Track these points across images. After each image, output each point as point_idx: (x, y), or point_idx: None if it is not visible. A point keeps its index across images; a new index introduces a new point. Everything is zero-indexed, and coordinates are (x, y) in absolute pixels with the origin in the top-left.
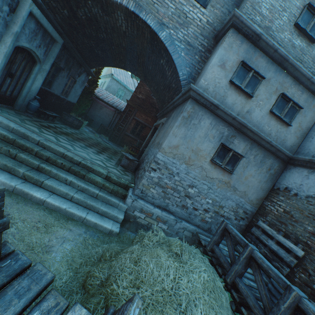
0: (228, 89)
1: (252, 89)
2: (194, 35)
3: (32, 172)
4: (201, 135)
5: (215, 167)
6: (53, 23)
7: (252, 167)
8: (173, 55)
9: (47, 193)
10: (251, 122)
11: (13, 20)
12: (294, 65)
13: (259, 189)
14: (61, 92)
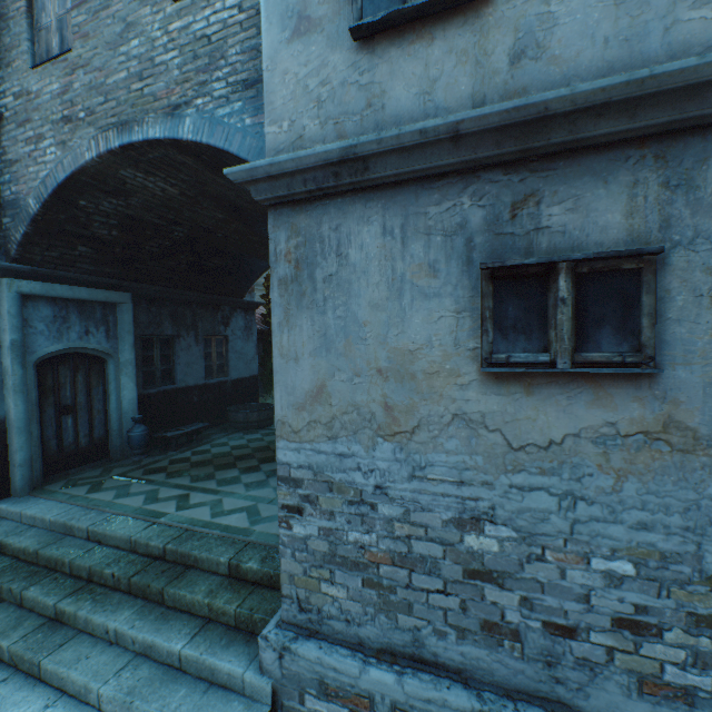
0: (369, 69)
1: None
2: (247, 52)
3: (36, 634)
4: (375, 297)
5: (528, 387)
6: (86, 281)
7: None
8: (232, 145)
9: (41, 703)
10: (577, 75)
11: (2, 327)
12: None
13: None
14: (209, 374)
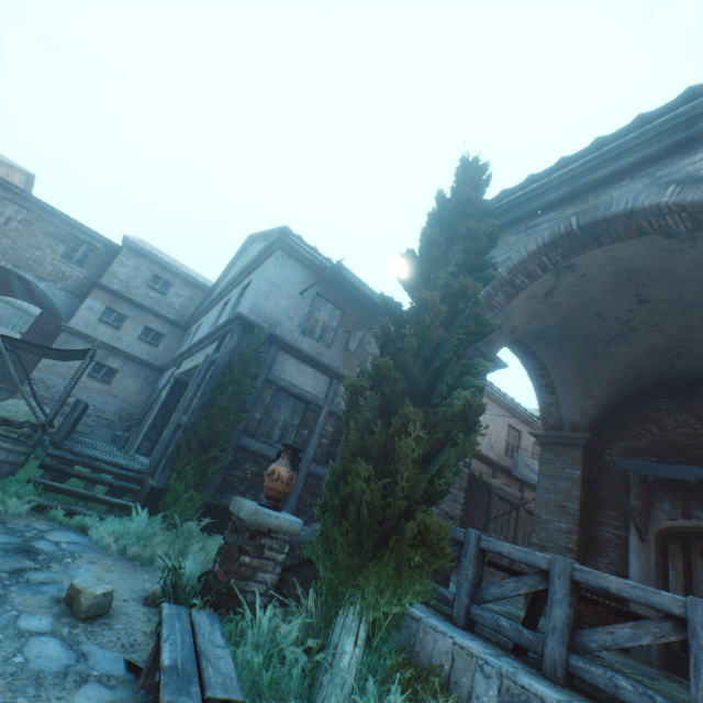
0: (99, 324)
1: (121, 324)
2: (75, 286)
3: None
4: None
5: (94, 380)
6: None
7: (130, 377)
8: (55, 300)
9: None
10: (124, 345)
11: None
12: (150, 308)
13: (140, 395)
14: None
